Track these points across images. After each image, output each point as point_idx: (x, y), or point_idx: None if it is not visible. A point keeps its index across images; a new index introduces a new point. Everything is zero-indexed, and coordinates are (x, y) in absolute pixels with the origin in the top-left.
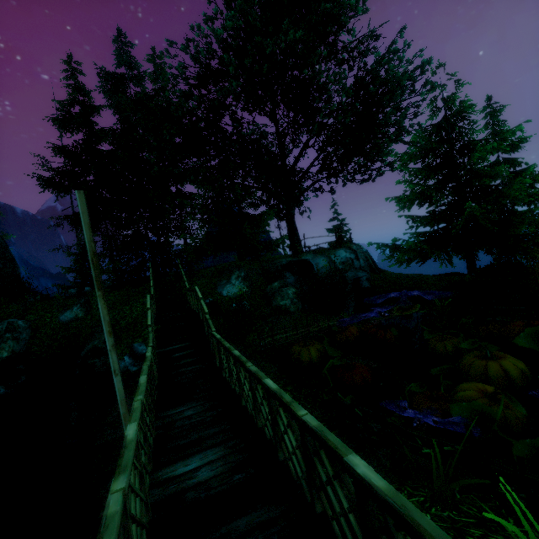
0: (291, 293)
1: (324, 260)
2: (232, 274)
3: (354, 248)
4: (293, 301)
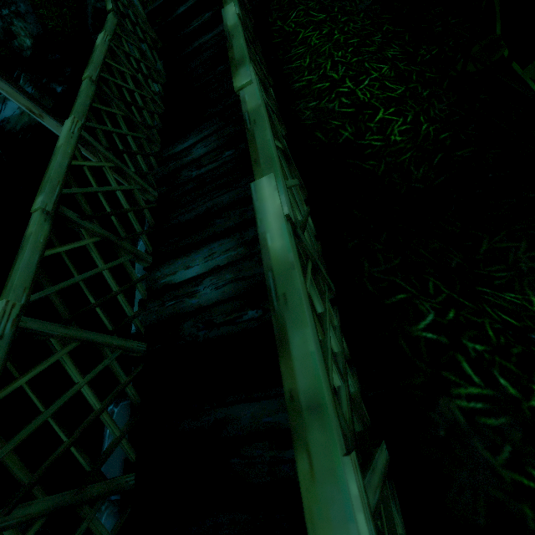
0: None
1: None
2: None
3: None
4: None
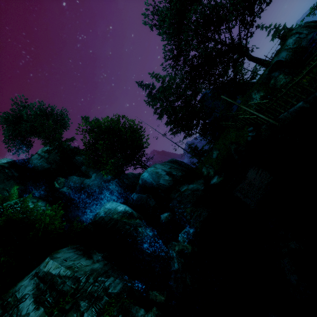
0: (282, 77)
1: (284, 53)
2: (251, 96)
3: (294, 31)
4: (285, 78)
